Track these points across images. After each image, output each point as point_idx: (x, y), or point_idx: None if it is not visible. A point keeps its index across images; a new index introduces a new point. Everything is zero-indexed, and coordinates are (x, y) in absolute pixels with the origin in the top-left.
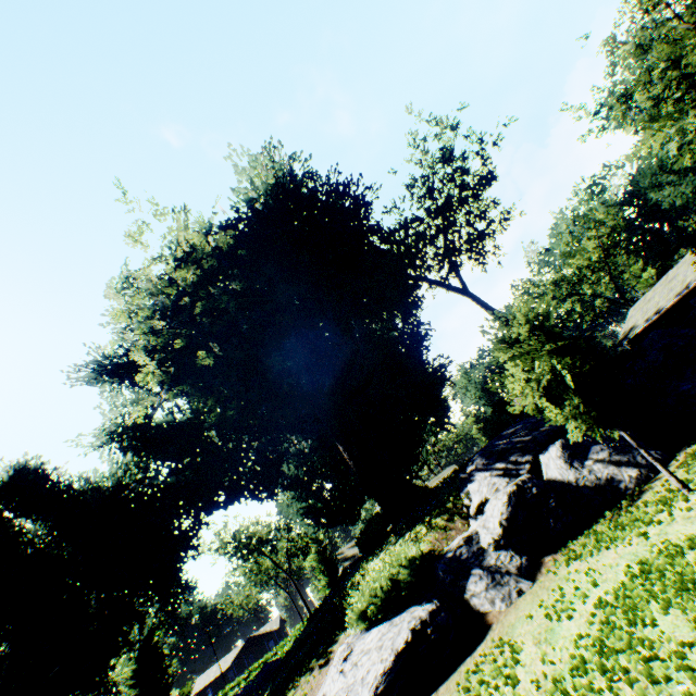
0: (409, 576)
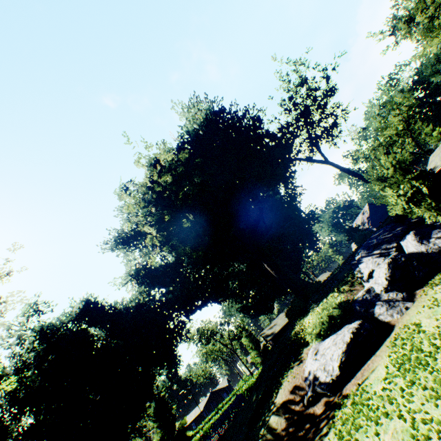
0: (339, 312)
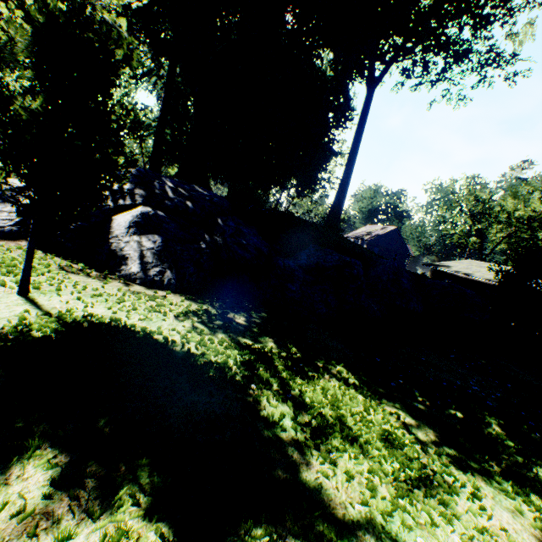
0: None
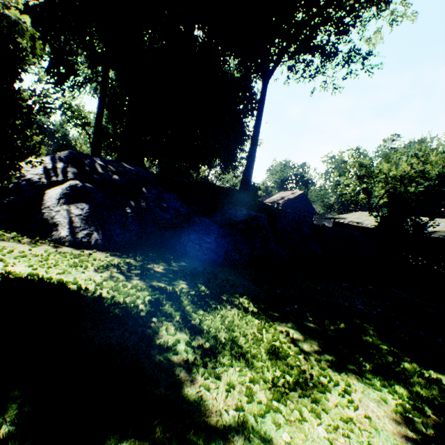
0: None
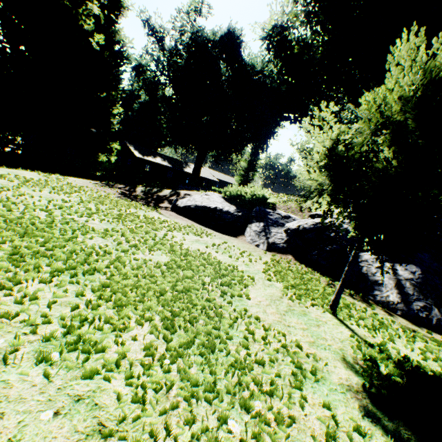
0: (248, 199)
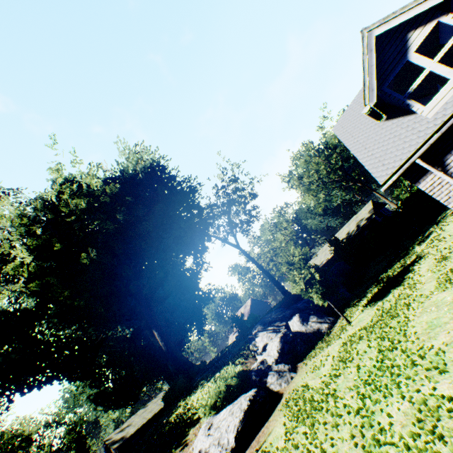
0: (237, 381)
